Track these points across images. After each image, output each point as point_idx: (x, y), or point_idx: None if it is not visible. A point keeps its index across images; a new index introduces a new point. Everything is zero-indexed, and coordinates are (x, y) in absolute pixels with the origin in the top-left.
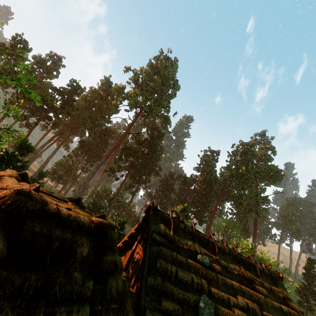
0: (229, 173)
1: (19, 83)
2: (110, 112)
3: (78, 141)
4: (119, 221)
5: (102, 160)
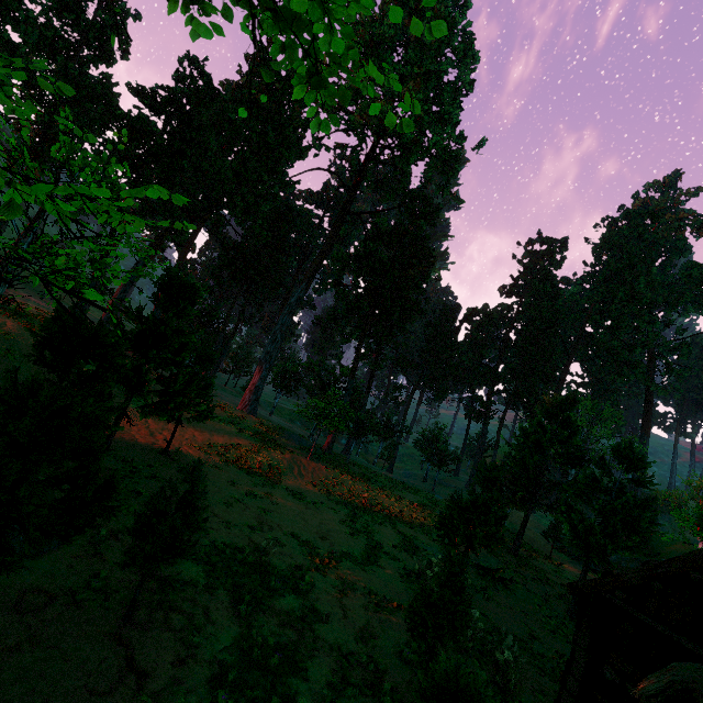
0: (603, 294)
1: (363, 2)
2: (291, 155)
3: (222, 248)
4: (487, 471)
5: (300, 293)
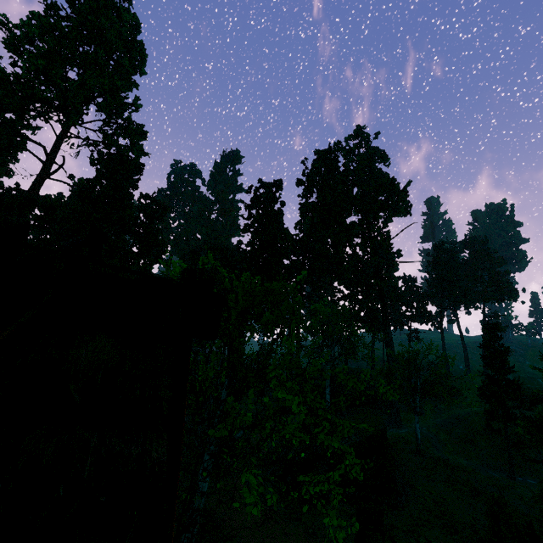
0: (301, 211)
1: None
2: None
3: None
4: None
5: None
